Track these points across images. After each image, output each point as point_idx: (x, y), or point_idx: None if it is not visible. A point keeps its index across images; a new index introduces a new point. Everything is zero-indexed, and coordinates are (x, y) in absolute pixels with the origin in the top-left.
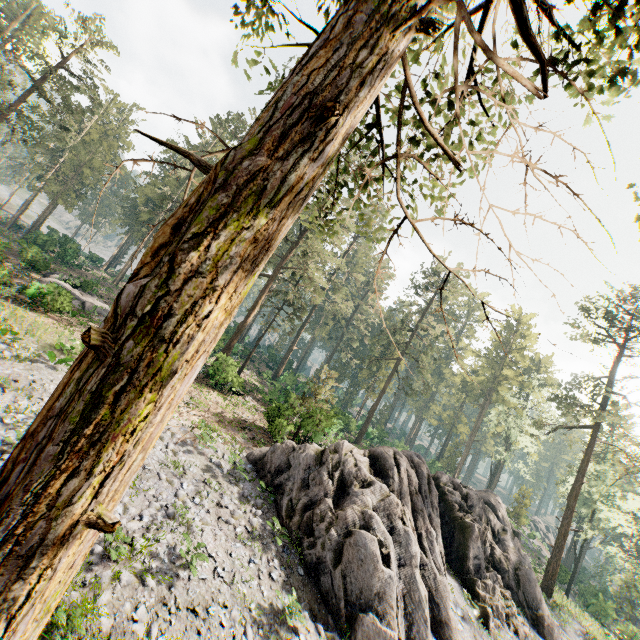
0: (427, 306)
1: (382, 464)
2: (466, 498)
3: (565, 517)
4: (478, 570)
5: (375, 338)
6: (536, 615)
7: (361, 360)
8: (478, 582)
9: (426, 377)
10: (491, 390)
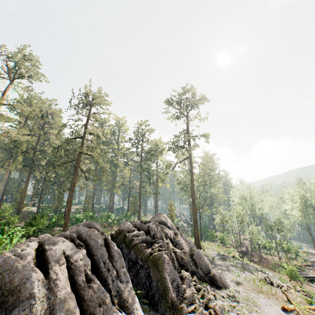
0: (87, 118)
1: (6, 282)
2: (149, 231)
3: (193, 205)
4: (178, 290)
5: (55, 150)
6: (211, 277)
7: (47, 170)
8: (184, 308)
9: (101, 164)
10: (141, 161)
